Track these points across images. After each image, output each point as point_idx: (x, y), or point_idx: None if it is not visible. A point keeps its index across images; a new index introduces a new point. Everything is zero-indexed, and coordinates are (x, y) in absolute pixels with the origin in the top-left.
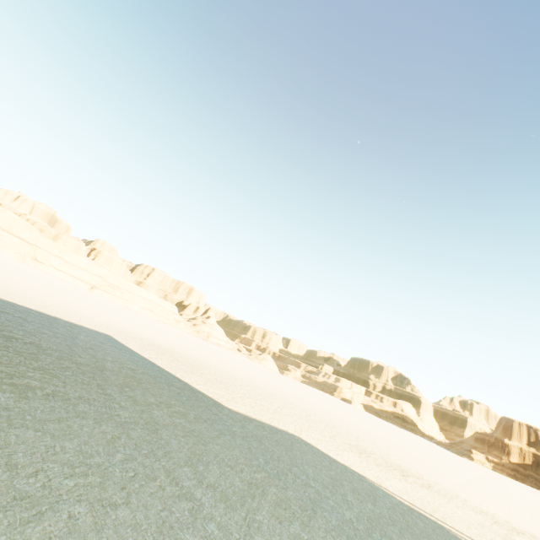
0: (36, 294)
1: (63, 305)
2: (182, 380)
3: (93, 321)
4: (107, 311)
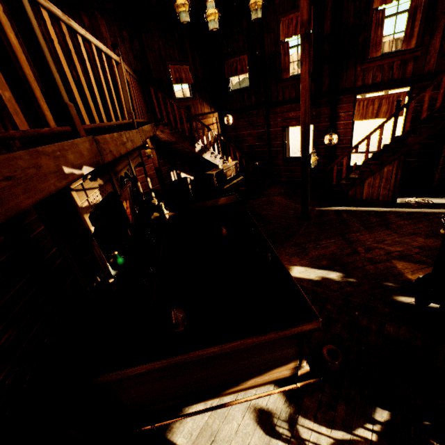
0: None
1: None
2: None
3: None
4: None
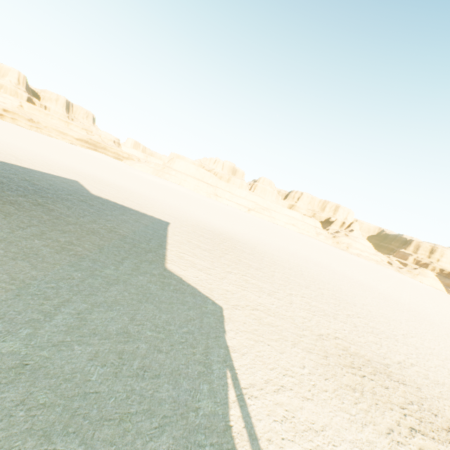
0: (161, 205)
1: (174, 210)
2: (166, 247)
3: (180, 218)
4: (229, 220)
